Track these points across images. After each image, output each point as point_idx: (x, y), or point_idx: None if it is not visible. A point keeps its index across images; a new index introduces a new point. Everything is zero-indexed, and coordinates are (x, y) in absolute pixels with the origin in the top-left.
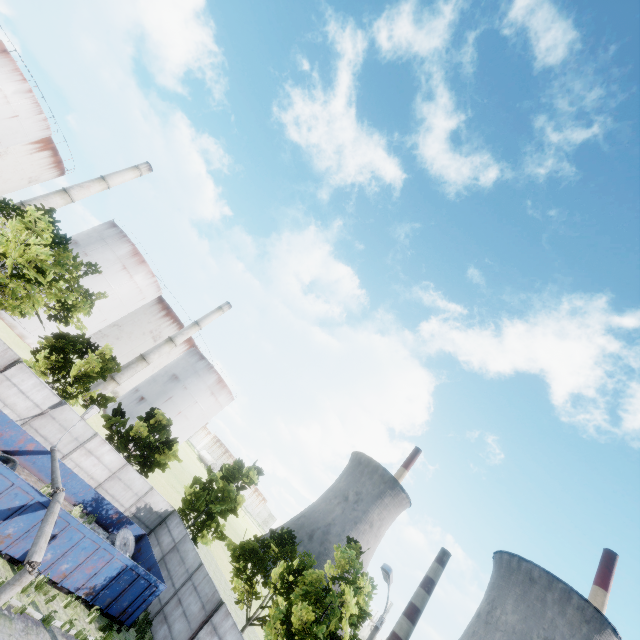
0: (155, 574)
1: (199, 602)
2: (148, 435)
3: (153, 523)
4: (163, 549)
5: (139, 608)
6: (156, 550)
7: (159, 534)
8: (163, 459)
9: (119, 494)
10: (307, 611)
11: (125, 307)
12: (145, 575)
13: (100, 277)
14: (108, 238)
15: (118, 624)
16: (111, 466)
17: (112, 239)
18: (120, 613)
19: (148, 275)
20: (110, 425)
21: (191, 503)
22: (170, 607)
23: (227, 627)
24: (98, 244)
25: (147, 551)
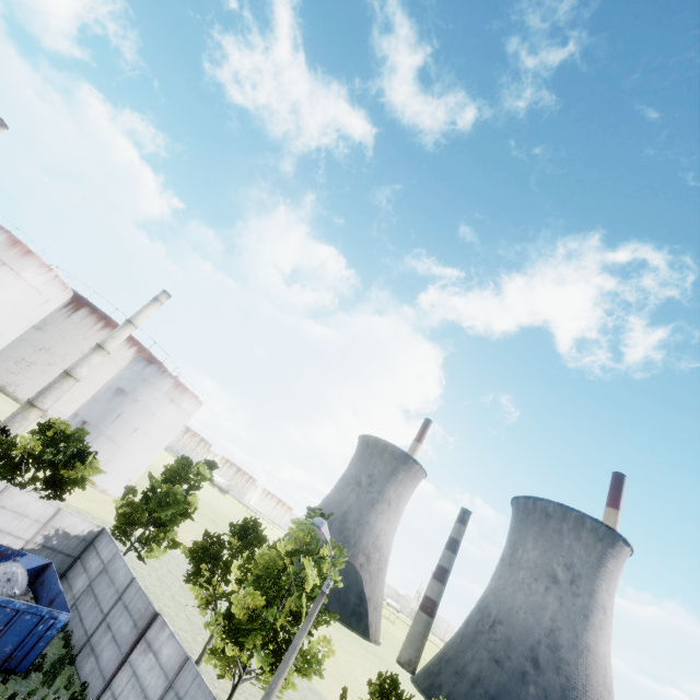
0: (59, 605)
1: (130, 621)
2: (44, 450)
3: (76, 550)
4: (90, 575)
5: (34, 648)
6: (82, 578)
7: (86, 560)
8: (73, 474)
9: (9, 525)
10: (253, 597)
11: (23, 315)
12: (29, 609)
13: None
14: None
15: (7, 674)
16: None
17: None
18: (3, 661)
19: (42, 269)
20: None
21: (129, 517)
22: (98, 636)
23: (163, 640)
24: None
25: (51, 581)
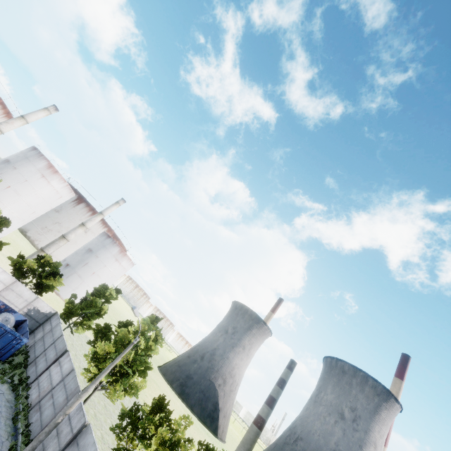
0: (25, 336)
1: (55, 353)
2: (37, 268)
3: (41, 320)
4: (45, 332)
5: (10, 351)
6: (41, 333)
7: (45, 325)
8: (48, 282)
9: (13, 300)
10: (109, 346)
11: (48, 203)
12: (11, 331)
13: (26, 183)
14: (30, 157)
15: None
16: (5, 282)
17: (33, 157)
18: None
19: (61, 181)
20: (14, 264)
21: (71, 310)
22: (39, 358)
23: (66, 361)
24: (23, 161)
25: (25, 327)
